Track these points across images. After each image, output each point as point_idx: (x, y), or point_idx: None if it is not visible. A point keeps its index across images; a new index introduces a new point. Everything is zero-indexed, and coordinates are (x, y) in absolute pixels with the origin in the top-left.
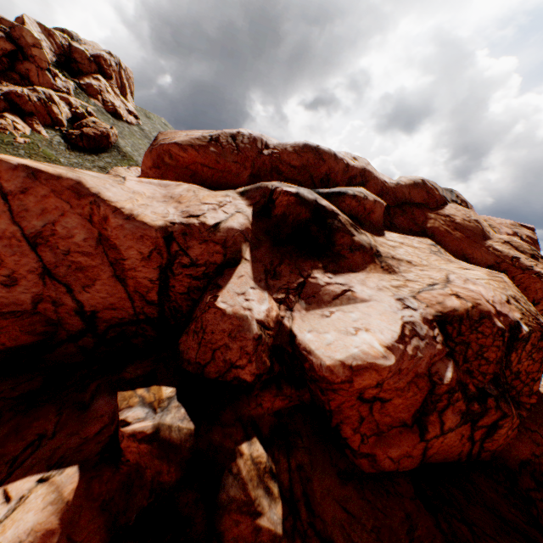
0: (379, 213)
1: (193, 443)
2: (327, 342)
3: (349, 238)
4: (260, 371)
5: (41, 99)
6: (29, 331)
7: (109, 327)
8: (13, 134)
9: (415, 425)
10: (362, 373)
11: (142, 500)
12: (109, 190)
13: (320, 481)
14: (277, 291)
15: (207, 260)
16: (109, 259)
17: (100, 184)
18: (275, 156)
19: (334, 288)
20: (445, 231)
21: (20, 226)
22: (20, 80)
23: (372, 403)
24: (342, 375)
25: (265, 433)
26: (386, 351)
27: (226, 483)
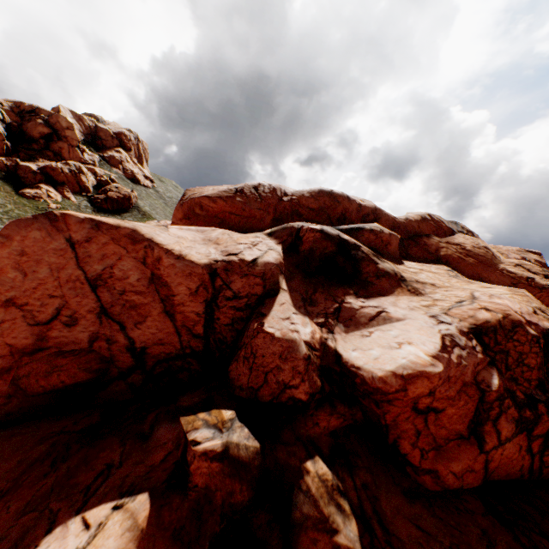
0: (395, 244)
1: (261, 461)
2: (374, 357)
3: (374, 266)
4: (313, 390)
5: (72, 171)
6: (85, 368)
7: (157, 363)
8: (47, 201)
9: (471, 436)
10: (414, 381)
11: (214, 526)
12: (159, 235)
13: (387, 500)
14: (316, 316)
15: (248, 292)
16: (160, 296)
17: (152, 231)
18: (294, 201)
19: (369, 311)
20: (458, 257)
21: (84, 271)
22: (54, 156)
23: (426, 414)
24: (395, 384)
25: (325, 453)
26: (432, 360)
27: (298, 500)
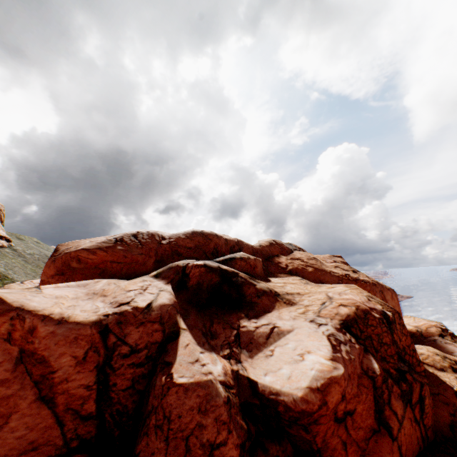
0: (260, 266)
1: None
2: (287, 376)
3: (254, 288)
4: (242, 438)
5: None
6: None
7: None
8: None
9: (381, 427)
10: (329, 390)
11: None
12: (31, 300)
13: None
14: (221, 348)
15: (148, 342)
16: (32, 378)
17: (21, 297)
18: (173, 243)
19: (263, 329)
20: (302, 268)
21: None
22: None
23: (345, 420)
24: (316, 400)
25: None
26: (333, 363)
27: None
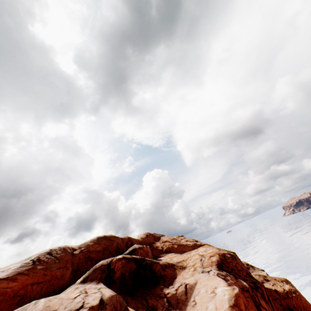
0: (150, 251)
1: None
2: (214, 308)
3: (159, 264)
4: None
5: None
6: None
7: None
8: None
9: None
10: (239, 302)
11: None
12: None
13: None
14: None
15: None
16: None
17: None
18: (85, 250)
19: (181, 289)
20: (171, 246)
21: None
22: None
23: None
24: None
25: None
26: (230, 286)
27: None
